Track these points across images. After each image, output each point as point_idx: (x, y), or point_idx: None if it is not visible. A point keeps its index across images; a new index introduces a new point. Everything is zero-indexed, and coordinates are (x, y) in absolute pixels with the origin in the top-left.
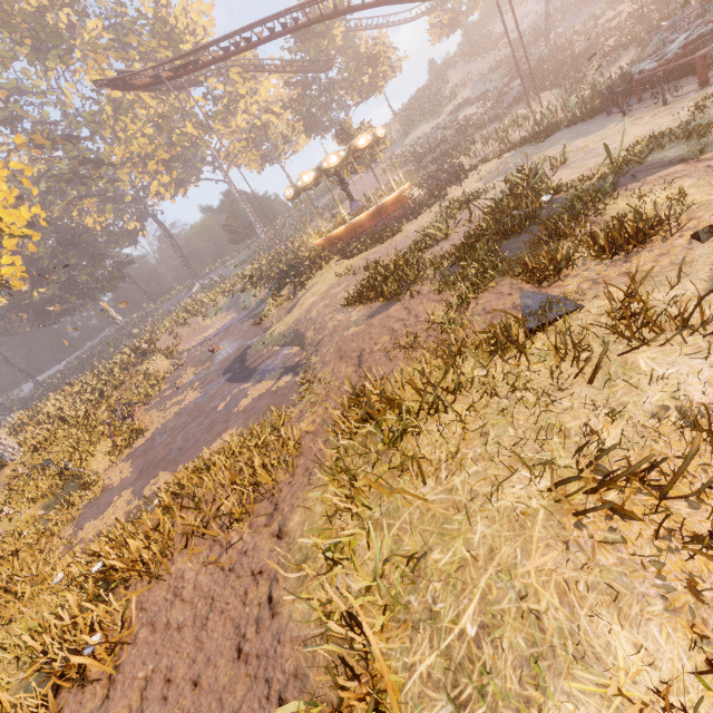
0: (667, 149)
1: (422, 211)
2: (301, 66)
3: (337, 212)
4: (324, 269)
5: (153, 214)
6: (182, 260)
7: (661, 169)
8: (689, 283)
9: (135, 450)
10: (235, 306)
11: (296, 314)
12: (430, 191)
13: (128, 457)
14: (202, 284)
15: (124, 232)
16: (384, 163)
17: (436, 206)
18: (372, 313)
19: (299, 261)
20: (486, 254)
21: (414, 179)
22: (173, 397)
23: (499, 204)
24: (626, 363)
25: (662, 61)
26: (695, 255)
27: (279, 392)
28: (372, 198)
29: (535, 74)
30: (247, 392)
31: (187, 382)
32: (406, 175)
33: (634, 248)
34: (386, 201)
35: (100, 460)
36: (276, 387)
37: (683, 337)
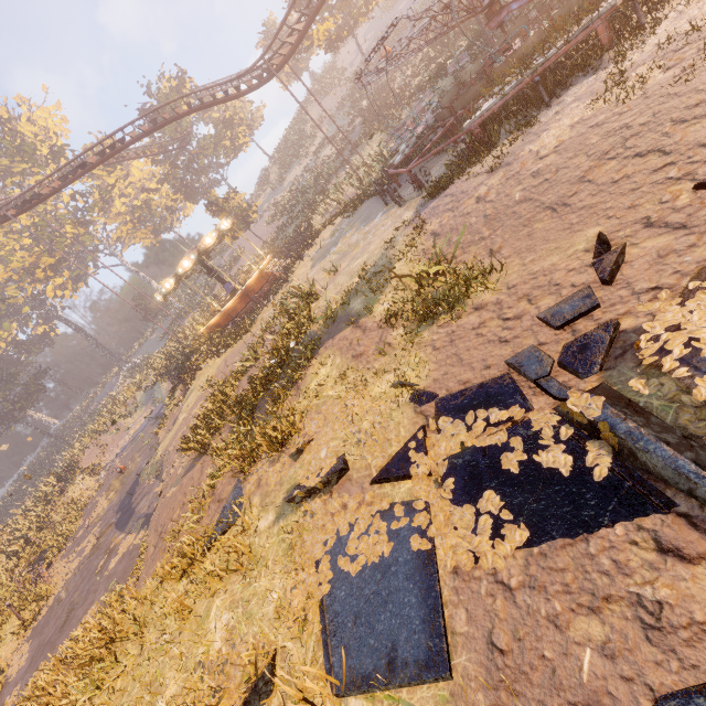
0: (358, 297)
1: (271, 298)
2: (160, 147)
3: (208, 303)
4: (202, 368)
5: (57, 316)
6: (101, 350)
7: (344, 327)
8: (271, 512)
9: (38, 624)
10: (152, 399)
11: (170, 437)
12: (273, 278)
13: (31, 634)
14: (128, 368)
15: (33, 339)
16: (269, 210)
17: (282, 290)
18: (189, 467)
19: (192, 349)
20: (247, 414)
21: (288, 235)
22: (81, 541)
23: (283, 331)
24: (210, 609)
25: (403, 156)
26: (288, 476)
27: (132, 554)
28: (235, 285)
29: (368, 114)
30: (118, 548)
31: (95, 519)
32: (281, 230)
33: (284, 448)
34: (248, 283)
35: (9, 642)
36: (134, 544)
37: (231, 588)
